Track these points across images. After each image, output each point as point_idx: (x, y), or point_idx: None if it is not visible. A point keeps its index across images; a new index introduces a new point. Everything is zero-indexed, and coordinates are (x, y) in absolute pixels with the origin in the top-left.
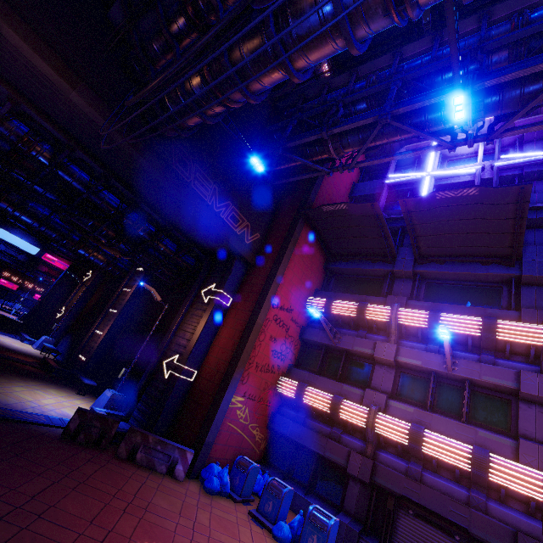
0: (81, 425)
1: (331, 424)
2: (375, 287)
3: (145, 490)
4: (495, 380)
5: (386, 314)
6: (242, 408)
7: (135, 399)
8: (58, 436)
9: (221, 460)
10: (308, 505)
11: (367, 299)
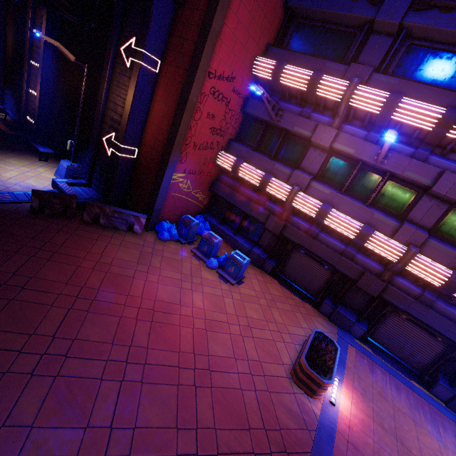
0: (42, 203)
1: (259, 193)
2: (342, 45)
3: (110, 248)
4: (416, 176)
5: (340, 92)
6: (184, 181)
7: (89, 170)
8: (27, 212)
9: (171, 216)
10: (235, 241)
11: (326, 65)
